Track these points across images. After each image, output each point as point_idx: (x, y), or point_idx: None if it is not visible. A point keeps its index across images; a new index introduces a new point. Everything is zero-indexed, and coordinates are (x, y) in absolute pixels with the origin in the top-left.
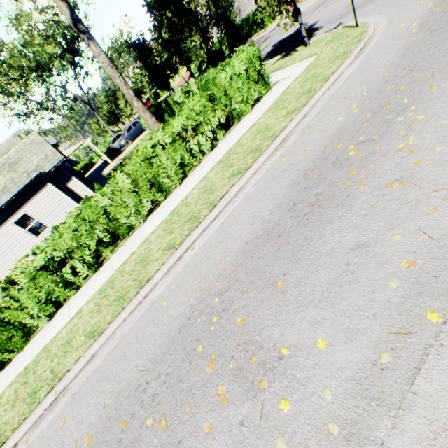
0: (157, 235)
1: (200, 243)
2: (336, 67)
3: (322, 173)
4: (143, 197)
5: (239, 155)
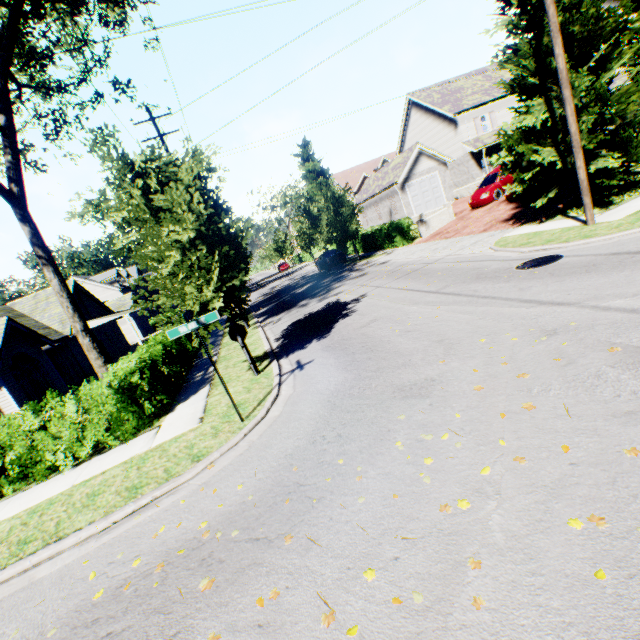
0: None
1: None
2: (85, 522)
3: None
4: None
5: None
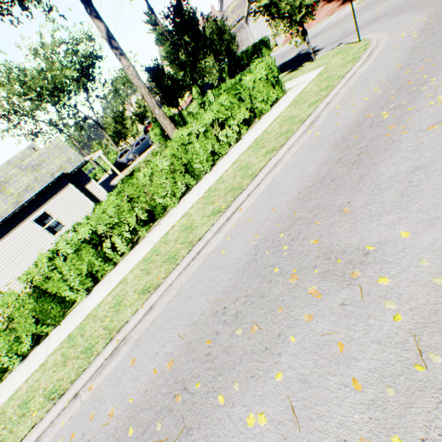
0: (196, 209)
1: (247, 205)
2: (349, 68)
3: (361, 134)
4: (178, 179)
5: (268, 140)
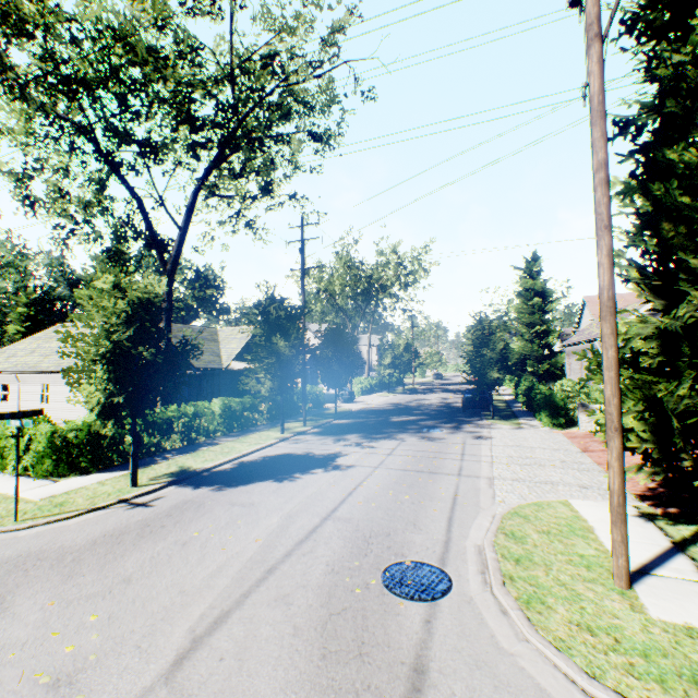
0: None
1: None
2: None
3: None
4: None
5: None
